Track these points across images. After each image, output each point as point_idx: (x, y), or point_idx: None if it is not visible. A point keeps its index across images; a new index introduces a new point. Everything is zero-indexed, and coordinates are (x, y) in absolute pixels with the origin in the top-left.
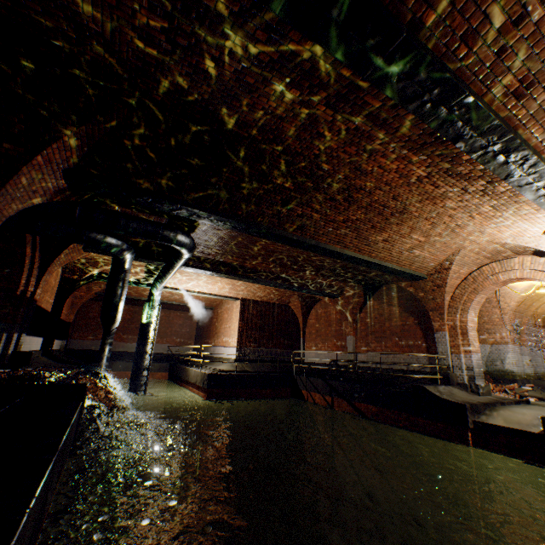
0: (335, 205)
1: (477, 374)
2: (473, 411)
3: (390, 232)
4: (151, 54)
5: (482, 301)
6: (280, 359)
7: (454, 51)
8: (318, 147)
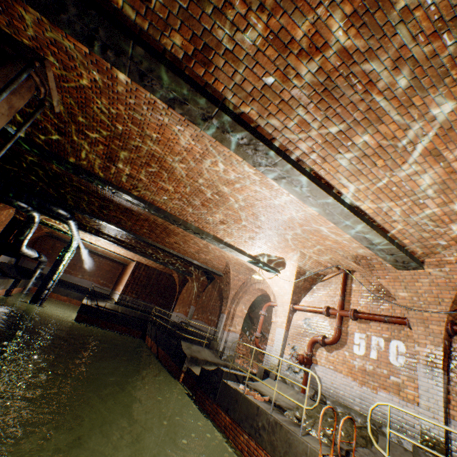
0: (131, 215)
1: (229, 346)
2: (192, 361)
3: (175, 238)
4: (1, 140)
5: (252, 300)
6: (152, 312)
7: (94, 170)
8: (94, 187)
